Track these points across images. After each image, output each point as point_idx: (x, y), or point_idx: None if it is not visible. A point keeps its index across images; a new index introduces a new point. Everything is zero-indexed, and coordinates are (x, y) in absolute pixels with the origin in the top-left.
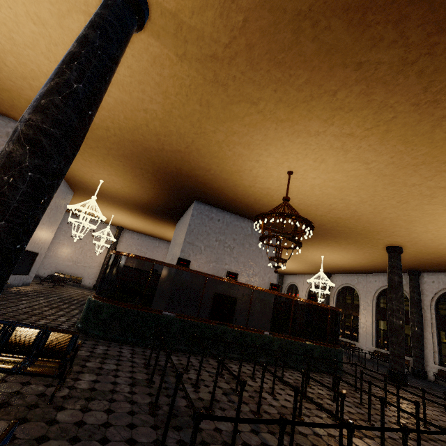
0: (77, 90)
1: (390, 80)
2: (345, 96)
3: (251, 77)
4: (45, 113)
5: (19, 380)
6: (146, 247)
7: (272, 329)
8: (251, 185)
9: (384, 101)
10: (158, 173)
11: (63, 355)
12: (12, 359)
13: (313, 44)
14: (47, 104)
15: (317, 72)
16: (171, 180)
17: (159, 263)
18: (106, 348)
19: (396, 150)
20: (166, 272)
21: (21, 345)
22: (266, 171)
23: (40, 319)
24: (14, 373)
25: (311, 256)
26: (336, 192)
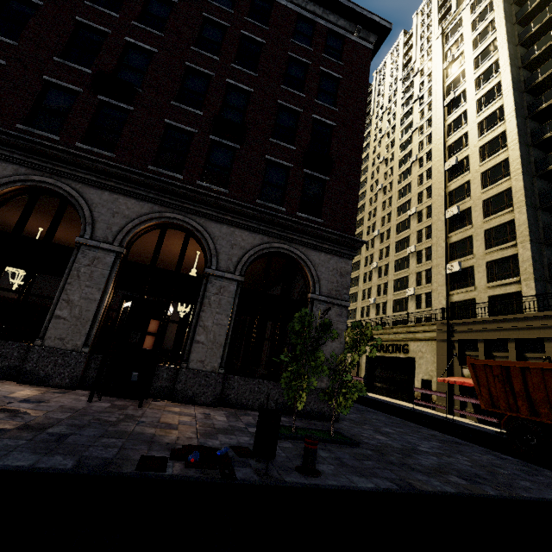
0: None
1: None
2: None
3: None
4: None
5: None
6: None
7: None
8: None
9: None
10: None
11: None
12: None
13: None
14: None
15: None
16: None
17: None
18: None
19: (50, 216)
20: None
21: None
22: (32, 228)
23: None
24: None
25: None
26: None
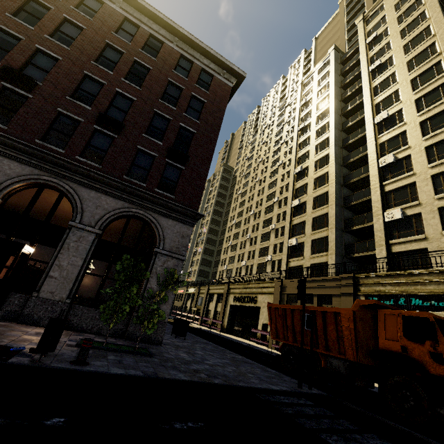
0: None
1: None
2: None
3: None
4: None
5: None
6: None
7: None
8: None
9: None
10: None
11: None
12: None
13: None
14: None
15: None
16: None
17: None
18: None
19: None
20: None
21: None
22: None
23: None
24: None
25: None
26: None
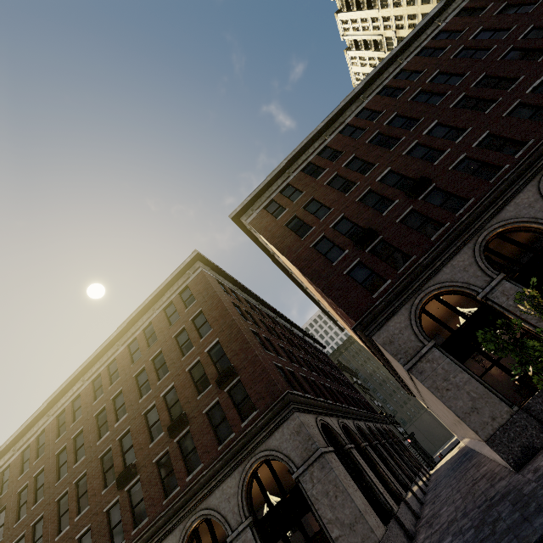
0: None
1: None
2: None
3: None
4: None
5: None
6: None
7: None
8: (524, 240)
9: None
10: None
11: None
12: None
13: None
14: None
15: None
16: None
17: None
18: None
19: None
20: None
21: None
22: None
23: None
24: None
25: None
26: None
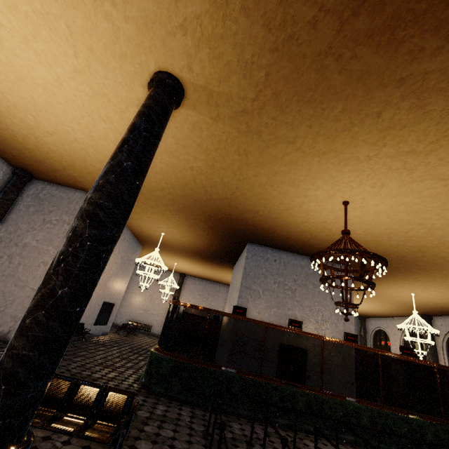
0: (127, 167)
1: (447, 86)
2: (392, 115)
3: (283, 120)
4: (102, 191)
5: (82, 443)
6: (207, 292)
7: (359, 392)
8: (304, 221)
9: (445, 109)
10: (210, 220)
11: (118, 419)
12: (75, 420)
13: (342, 76)
14: (103, 183)
15: (352, 100)
16: (222, 225)
17: (215, 312)
18: (165, 408)
19: None
20: (227, 319)
21: (83, 405)
22: (317, 204)
23: (111, 371)
24: (76, 436)
25: (397, 294)
26: (410, 217)
